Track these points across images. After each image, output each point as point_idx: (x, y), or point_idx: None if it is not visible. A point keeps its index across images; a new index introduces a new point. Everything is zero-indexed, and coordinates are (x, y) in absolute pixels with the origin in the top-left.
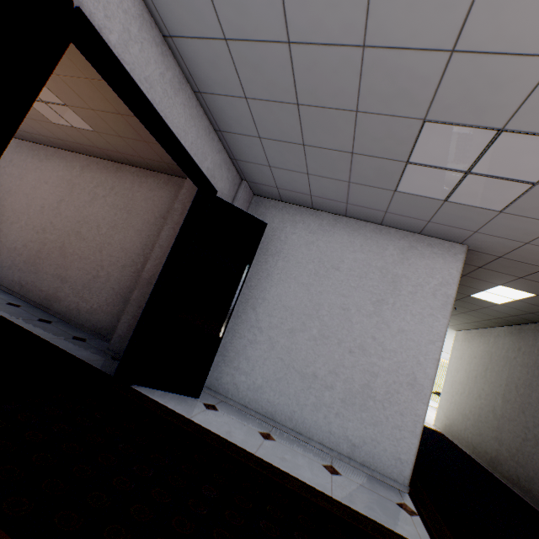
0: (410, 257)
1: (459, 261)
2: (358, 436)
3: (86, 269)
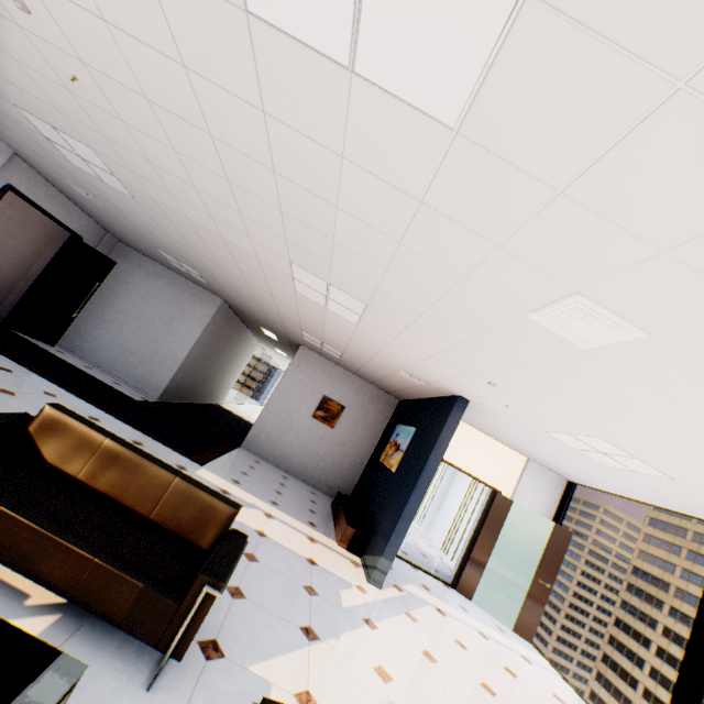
0: (196, 299)
1: (217, 306)
2: (142, 378)
3: None
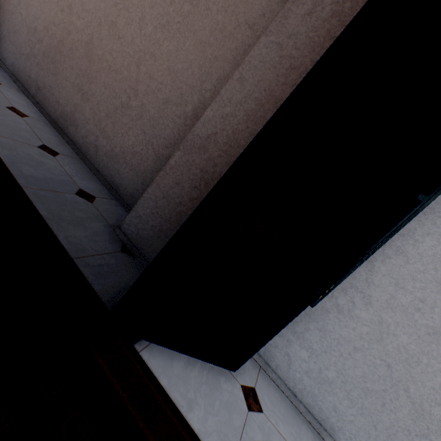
0: None
1: None
2: None
3: (114, 88)
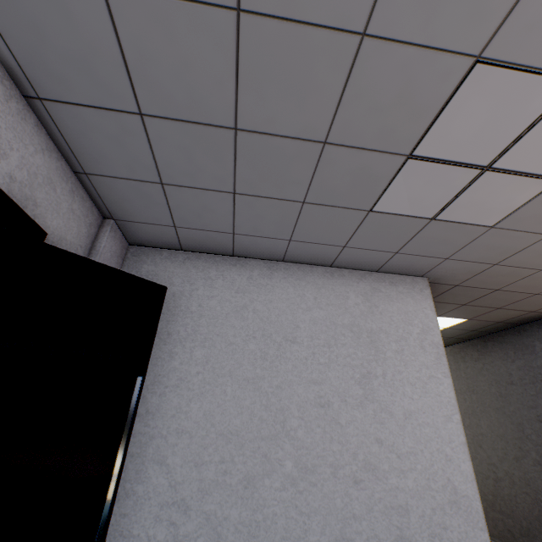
0: (378, 302)
1: (428, 297)
2: None
3: None
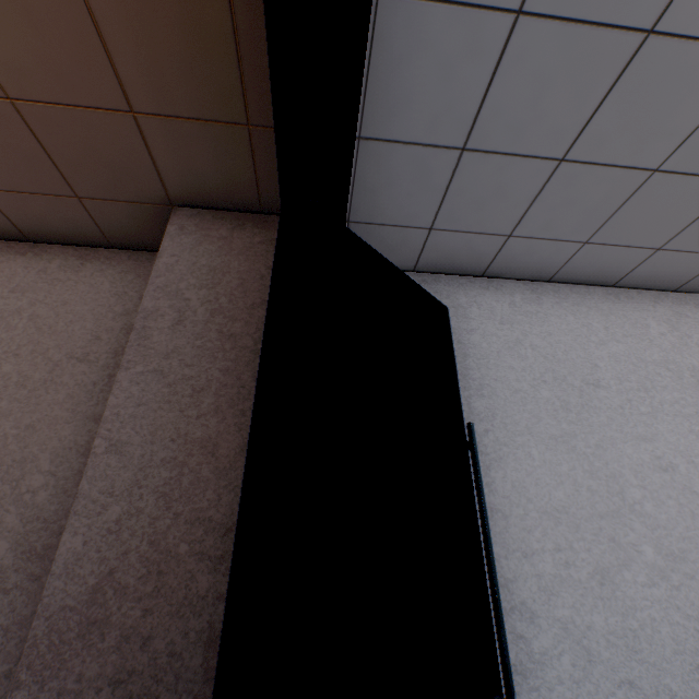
0: (689, 331)
1: None
2: None
3: None
